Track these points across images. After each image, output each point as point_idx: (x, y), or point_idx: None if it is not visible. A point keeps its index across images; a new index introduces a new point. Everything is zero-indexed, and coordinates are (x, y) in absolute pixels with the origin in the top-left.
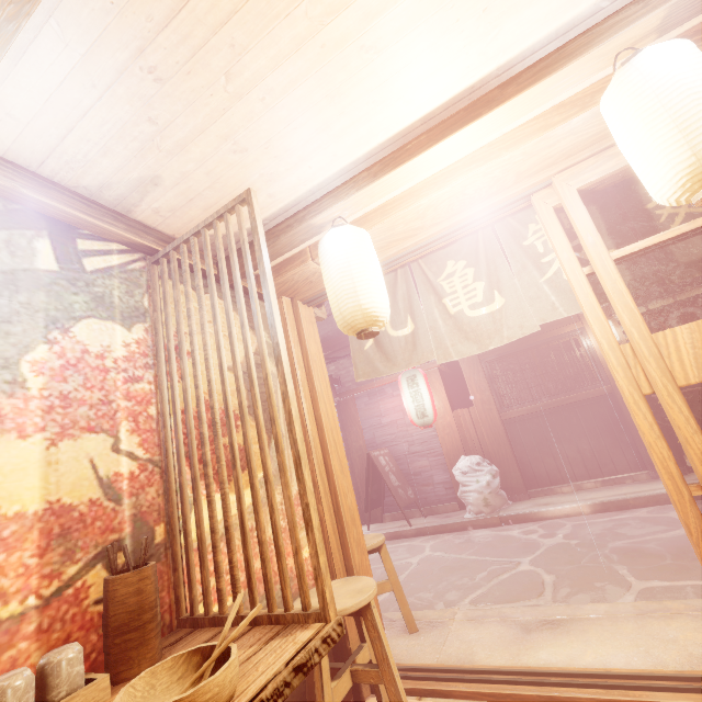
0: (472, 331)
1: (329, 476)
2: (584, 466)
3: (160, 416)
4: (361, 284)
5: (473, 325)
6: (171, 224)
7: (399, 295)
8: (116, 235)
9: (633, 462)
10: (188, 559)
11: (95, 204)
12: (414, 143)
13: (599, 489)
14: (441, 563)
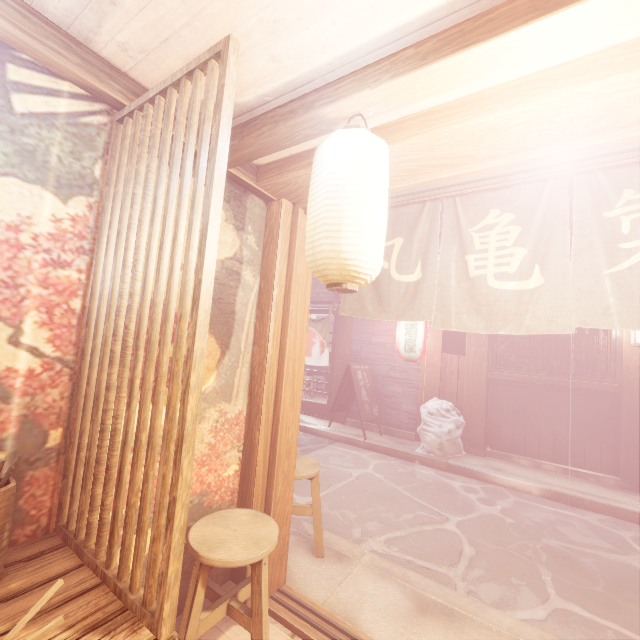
0: (486, 305)
1: (276, 406)
2: (552, 449)
3: (86, 311)
4: (349, 222)
5: (491, 298)
6: (146, 72)
7: (418, 234)
8: (66, 70)
9: (606, 464)
10: (75, 474)
11: (37, 17)
12: (504, 9)
13: (558, 475)
14: (377, 486)
